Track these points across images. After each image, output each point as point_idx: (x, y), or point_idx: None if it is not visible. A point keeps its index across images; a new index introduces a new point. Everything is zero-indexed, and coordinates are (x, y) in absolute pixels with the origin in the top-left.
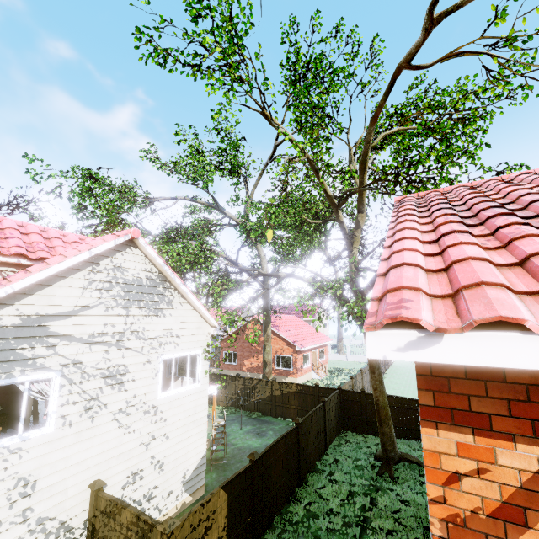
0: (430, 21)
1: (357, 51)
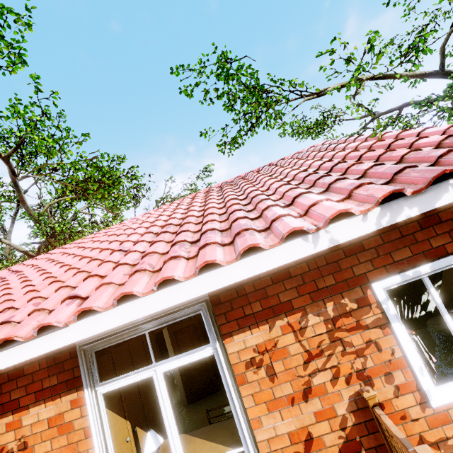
0: (2, 158)
1: (22, 147)
